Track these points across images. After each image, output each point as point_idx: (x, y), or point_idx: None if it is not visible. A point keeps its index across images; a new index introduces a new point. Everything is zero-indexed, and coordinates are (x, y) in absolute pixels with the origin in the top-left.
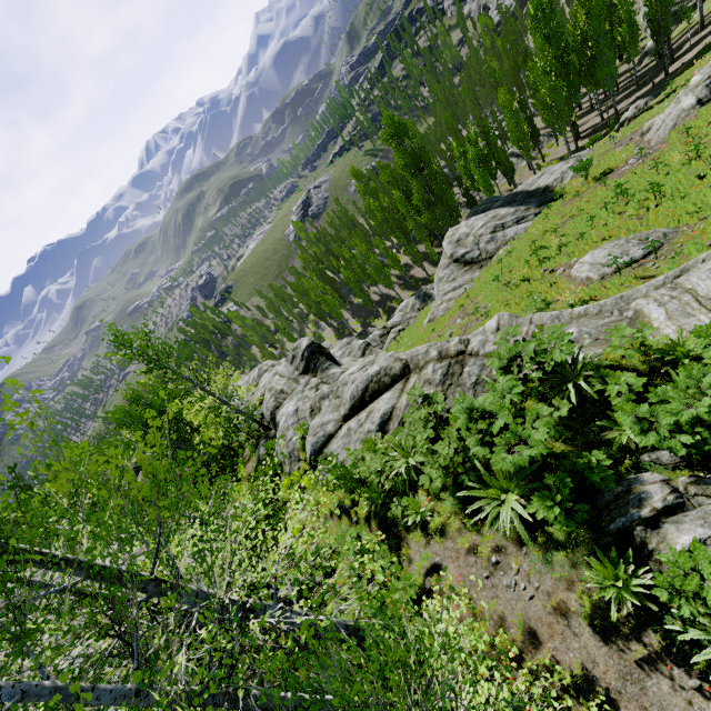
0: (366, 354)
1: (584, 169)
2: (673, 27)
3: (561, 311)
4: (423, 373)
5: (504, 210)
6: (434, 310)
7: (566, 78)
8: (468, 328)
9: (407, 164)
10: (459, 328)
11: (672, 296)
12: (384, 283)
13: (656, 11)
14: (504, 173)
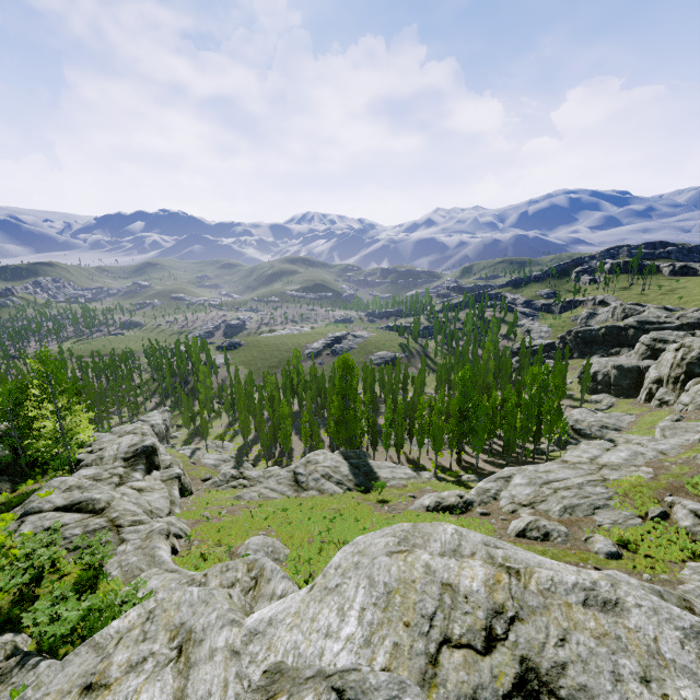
0: (167, 481)
1: (381, 487)
2: (558, 449)
3: (159, 547)
4: (94, 520)
5: (345, 468)
6: (248, 491)
7: (461, 423)
8: (210, 520)
9: (340, 389)
10: (214, 516)
11: (150, 576)
12: (283, 443)
13: (511, 435)
14: (411, 443)
